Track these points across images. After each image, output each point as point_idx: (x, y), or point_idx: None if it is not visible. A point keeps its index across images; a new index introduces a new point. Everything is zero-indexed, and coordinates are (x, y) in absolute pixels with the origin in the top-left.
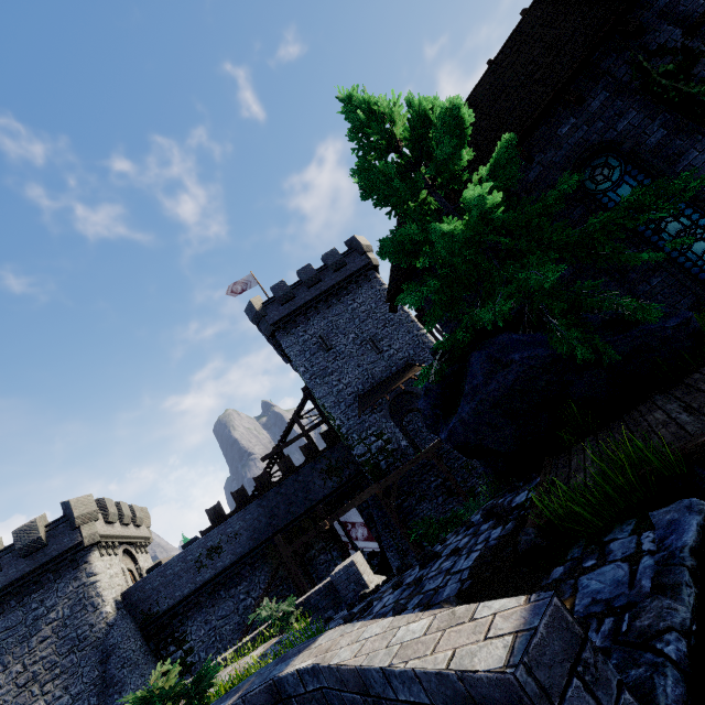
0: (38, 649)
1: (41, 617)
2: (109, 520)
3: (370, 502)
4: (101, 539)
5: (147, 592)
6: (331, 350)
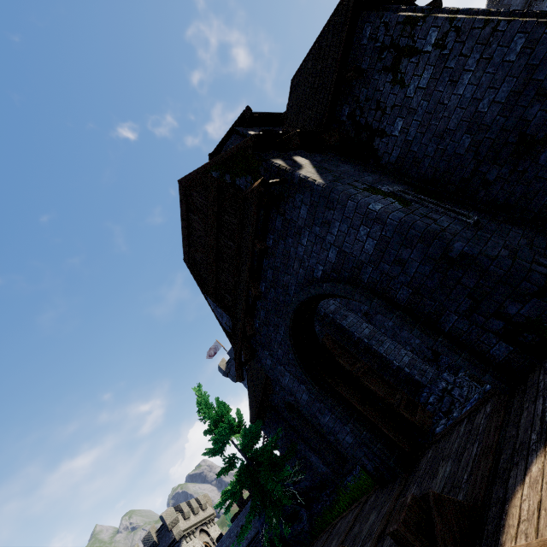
0: None
1: None
2: (186, 517)
3: None
4: (184, 532)
5: None
6: None
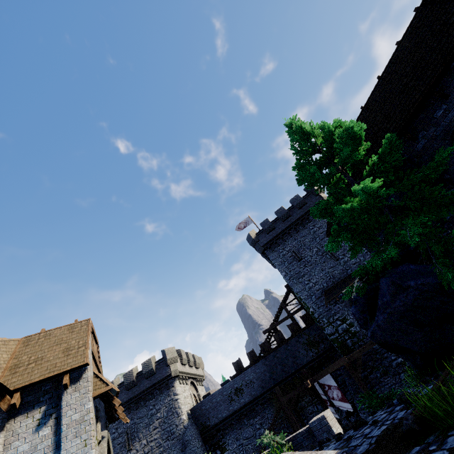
0: (153, 433)
1: (154, 414)
2: (183, 363)
3: (342, 371)
4: (179, 373)
5: (203, 410)
6: (301, 260)
